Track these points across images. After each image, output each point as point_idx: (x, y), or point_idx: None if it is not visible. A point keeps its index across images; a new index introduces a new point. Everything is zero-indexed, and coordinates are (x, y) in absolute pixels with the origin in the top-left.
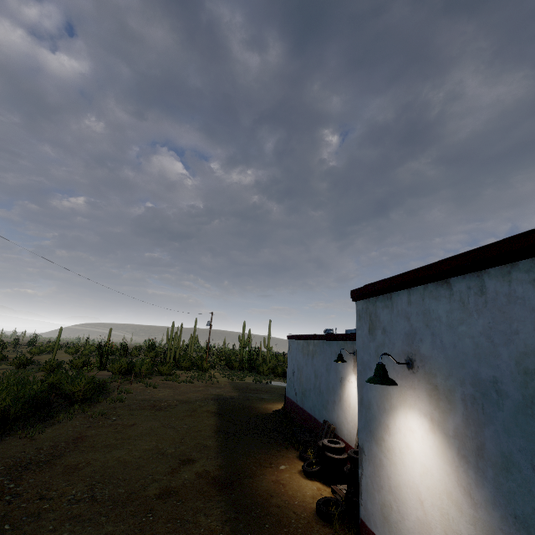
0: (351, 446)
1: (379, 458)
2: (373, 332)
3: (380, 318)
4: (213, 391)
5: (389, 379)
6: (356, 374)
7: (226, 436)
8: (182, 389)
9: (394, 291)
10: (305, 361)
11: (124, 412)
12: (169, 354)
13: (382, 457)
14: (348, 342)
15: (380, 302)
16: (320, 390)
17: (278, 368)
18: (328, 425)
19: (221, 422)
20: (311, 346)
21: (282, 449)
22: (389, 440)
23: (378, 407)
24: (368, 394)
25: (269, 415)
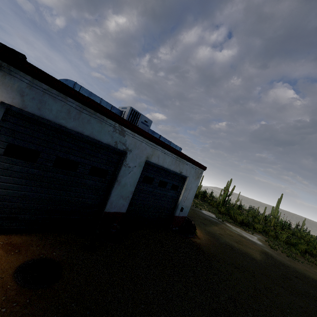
0: None
1: None
2: None
3: None
4: None
5: None
6: None
7: None
8: None
9: None
10: None
11: None
12: None
13: None
14: None
15: None
16: None
17: (232, 213)
18: None
19: None
20: None
21: None
22: None
23: None
24: None
25: None
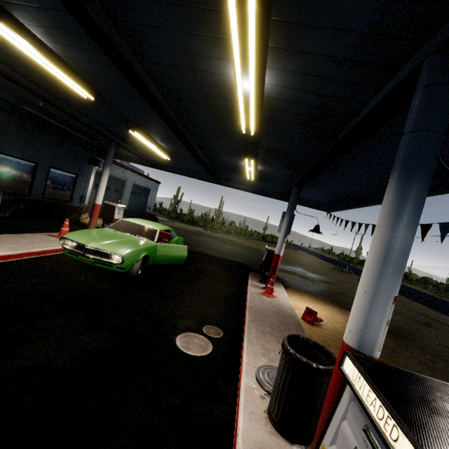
0: None
1: None
2: None
3: None
4: None
5: None
6: None
7: None
8: None
9: None
10: None
11: None
12: None
13: None
14: None
15: None
16: None
17: (181, 216)
18: None
19: None
20: None
21: None
22: None
23: None
24: None
25: None
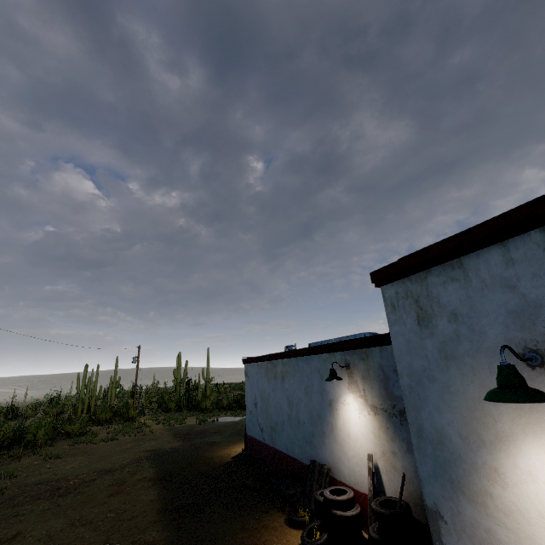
0: (358, 491)
1: (486, 528)
2: (428, 323)
3: (442, 300)
4: (147, 446)
5: (539, 390)
6: (354, 393)
7: (178, 516)
8: (102, 452)
9: (470, 252)
10: (272, 387)
11: (2, 513)
12: (80, 406)
13: (492, 527)
14: (336, 353)
15: (437, 276)
16: (299, 421)
17: (224, 400)
18: (319, 466)
19: (166, 492)
20: (279, 367)
21: (261, 515)
22: (507, 496)
23: (463, 439)
24: (434, 419)
25: (229, 464)
